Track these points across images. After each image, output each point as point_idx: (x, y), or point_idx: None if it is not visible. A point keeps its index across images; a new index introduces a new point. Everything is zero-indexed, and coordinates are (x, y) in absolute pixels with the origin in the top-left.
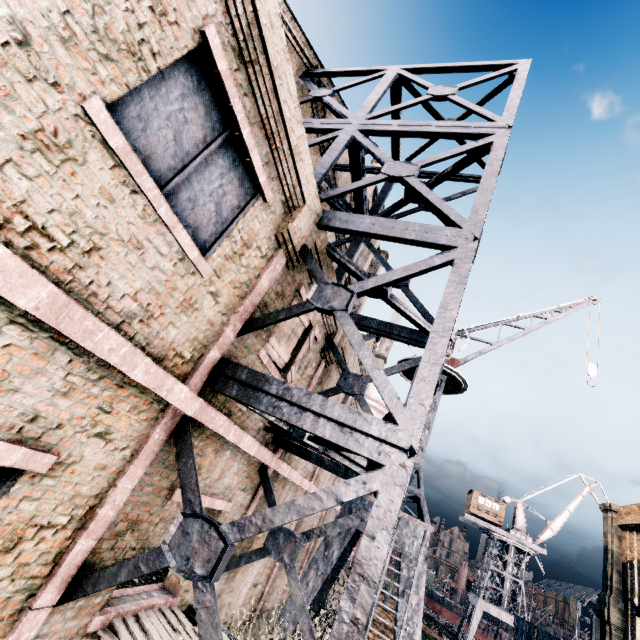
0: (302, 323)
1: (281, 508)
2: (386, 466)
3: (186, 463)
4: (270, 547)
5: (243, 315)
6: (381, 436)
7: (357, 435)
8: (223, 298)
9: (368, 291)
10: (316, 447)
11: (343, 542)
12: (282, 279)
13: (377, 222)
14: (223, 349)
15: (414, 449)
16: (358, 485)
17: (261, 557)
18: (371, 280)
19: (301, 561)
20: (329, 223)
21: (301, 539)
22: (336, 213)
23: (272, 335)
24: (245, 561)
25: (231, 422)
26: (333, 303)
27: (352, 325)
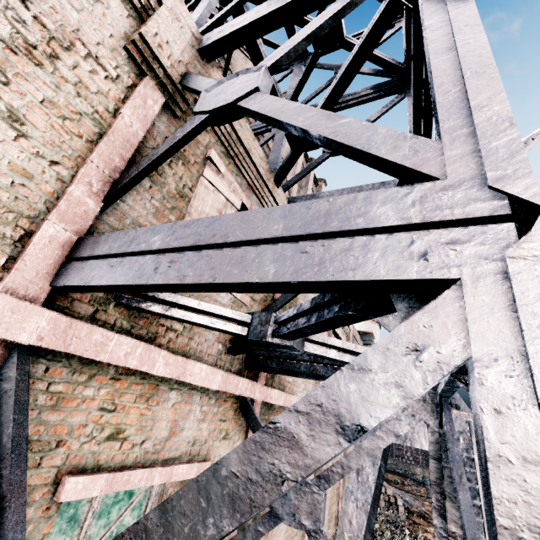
0: (231, 203)
1: (185, 500)
2: (462, 279)
3: (0, 436)
4: (279, 509)
5: (103, 170)
6: (407, 219)
7: (342, 243)
8: (38, 131)
9: (286, 61)
10: (289, 344)
11: (375, 461)
12: (171, 133)
13: (275, 0)
14: (78, 225)
15: (531, 202)
16: (395, 362)
17: (271, 527)
18: (286, 44)
19: (336, 488)
20: (212, 39)
21: (318, 486)
22: (219, 28)
23: (185, 216)
24: (251, 538)
25: (150, 347)
26: (234, 95)
27: (272, 99)
